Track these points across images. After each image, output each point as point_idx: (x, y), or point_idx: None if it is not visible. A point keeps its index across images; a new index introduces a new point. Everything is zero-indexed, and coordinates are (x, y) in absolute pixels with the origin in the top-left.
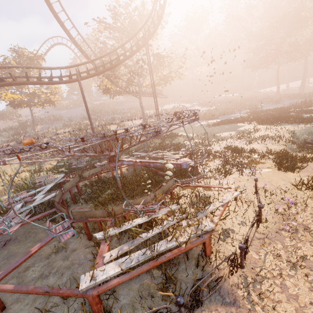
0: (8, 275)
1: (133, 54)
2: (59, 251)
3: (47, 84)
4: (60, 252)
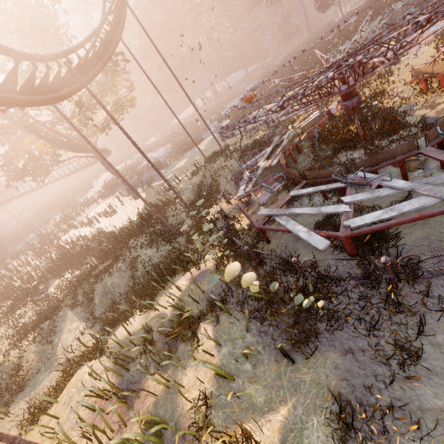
0: None
1: (118, 38)
2: None
3: (28, 105)
4: None
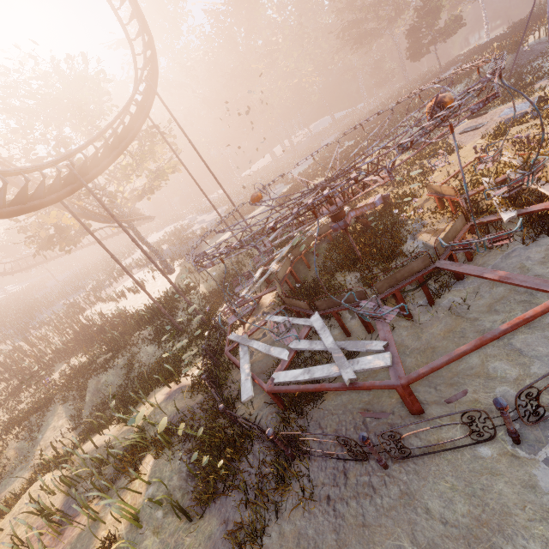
0: (497, 355)
1: (141, 123)
2: (465, 311)
3: (18, 214)
4: (467, 310)
